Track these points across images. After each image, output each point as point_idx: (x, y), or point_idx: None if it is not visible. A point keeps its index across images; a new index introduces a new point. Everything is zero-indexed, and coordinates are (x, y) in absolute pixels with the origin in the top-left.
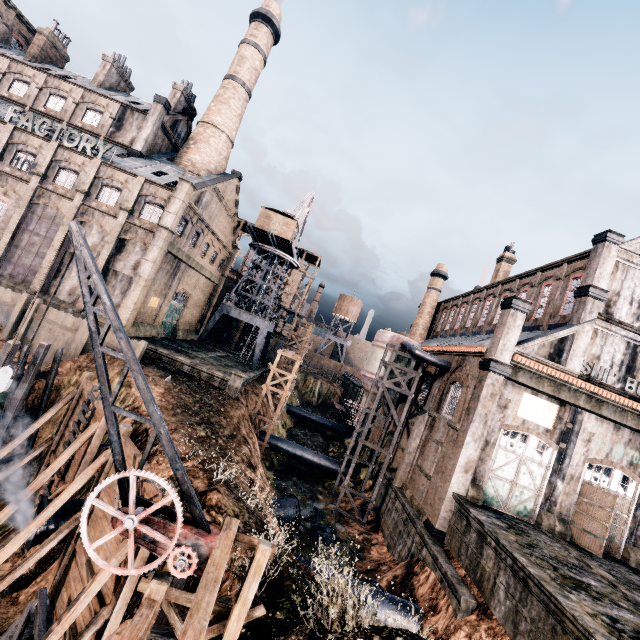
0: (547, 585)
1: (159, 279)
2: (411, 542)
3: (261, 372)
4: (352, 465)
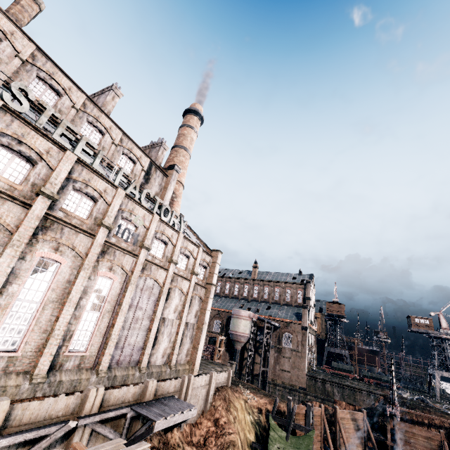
0: (350, 385)
1: None
2: (298, 397)
3: None
4: (260, 381)
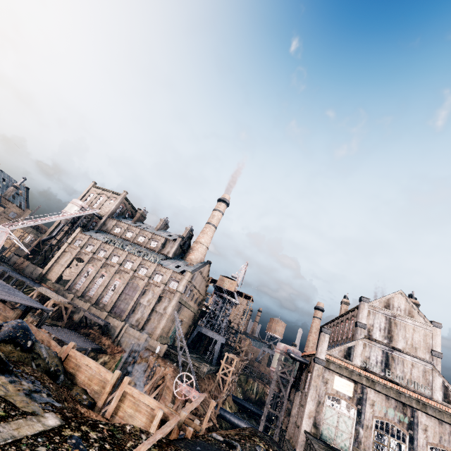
0: (318, 449)
1: (172, 314)
2: None
3: (217, 368)
4: (262, 423)
